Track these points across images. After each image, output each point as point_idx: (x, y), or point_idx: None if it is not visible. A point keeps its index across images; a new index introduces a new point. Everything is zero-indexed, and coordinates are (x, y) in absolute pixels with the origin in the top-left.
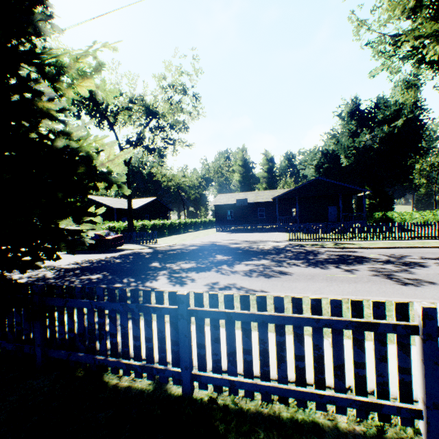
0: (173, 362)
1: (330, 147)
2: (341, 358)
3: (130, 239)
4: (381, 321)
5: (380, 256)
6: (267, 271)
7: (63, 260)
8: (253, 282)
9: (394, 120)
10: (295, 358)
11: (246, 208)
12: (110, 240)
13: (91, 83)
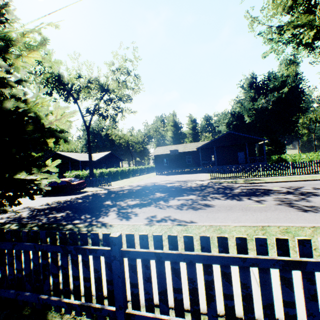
0: (109, 301)
1: (237, 110)
2: (270, 297)
3: (91, 183)
4: (308, 259)
5: (281, 188)
6: (194, 204)
7: (38, 202)
8: (184, 215)
9: (282, 88)
10: (224, 297)
11: (177, 157)
12: (74, 185)
13: (37, 55)
